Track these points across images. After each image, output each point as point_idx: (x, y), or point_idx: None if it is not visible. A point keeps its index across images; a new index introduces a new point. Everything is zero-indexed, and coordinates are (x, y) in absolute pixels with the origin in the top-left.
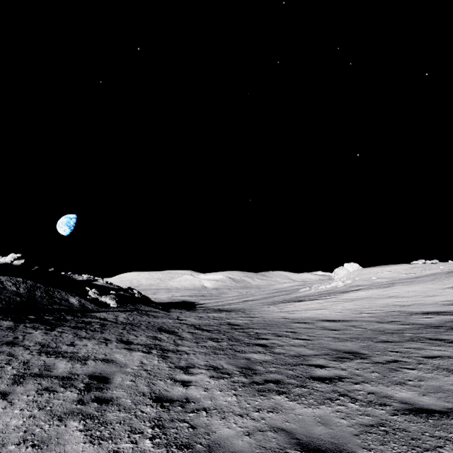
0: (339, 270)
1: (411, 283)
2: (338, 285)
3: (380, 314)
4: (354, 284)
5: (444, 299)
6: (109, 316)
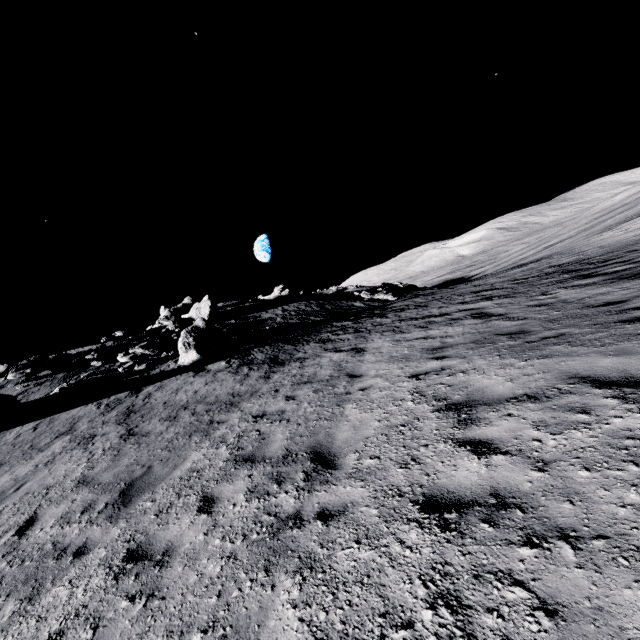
0: None
1: None
2: None
3: None
4: None
5: None
6: (406, 303)
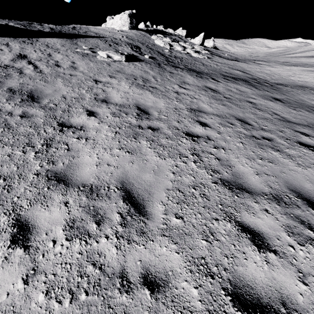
0: None
1: None
2: (312, 48)
3: None
4: None
5: None
6: None
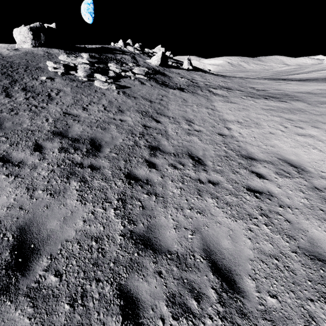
0: None
1: None
2: (322, 67)
3: None
4: None
5: None
6: None
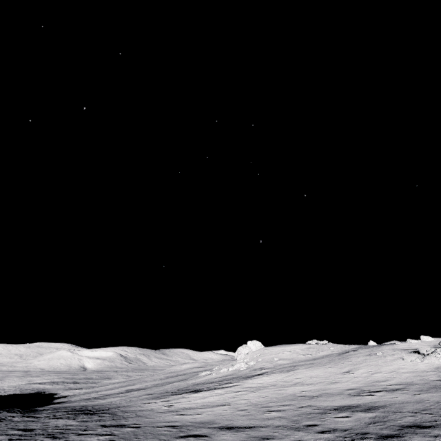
0: (242, 349)
1: (311, 366)
2: (241, 368)
3: (291, 412)
4: (258, 366)
5: (347, 387)
6: None
